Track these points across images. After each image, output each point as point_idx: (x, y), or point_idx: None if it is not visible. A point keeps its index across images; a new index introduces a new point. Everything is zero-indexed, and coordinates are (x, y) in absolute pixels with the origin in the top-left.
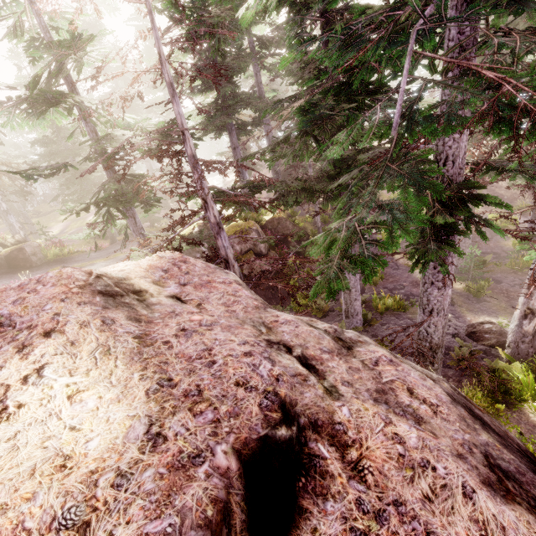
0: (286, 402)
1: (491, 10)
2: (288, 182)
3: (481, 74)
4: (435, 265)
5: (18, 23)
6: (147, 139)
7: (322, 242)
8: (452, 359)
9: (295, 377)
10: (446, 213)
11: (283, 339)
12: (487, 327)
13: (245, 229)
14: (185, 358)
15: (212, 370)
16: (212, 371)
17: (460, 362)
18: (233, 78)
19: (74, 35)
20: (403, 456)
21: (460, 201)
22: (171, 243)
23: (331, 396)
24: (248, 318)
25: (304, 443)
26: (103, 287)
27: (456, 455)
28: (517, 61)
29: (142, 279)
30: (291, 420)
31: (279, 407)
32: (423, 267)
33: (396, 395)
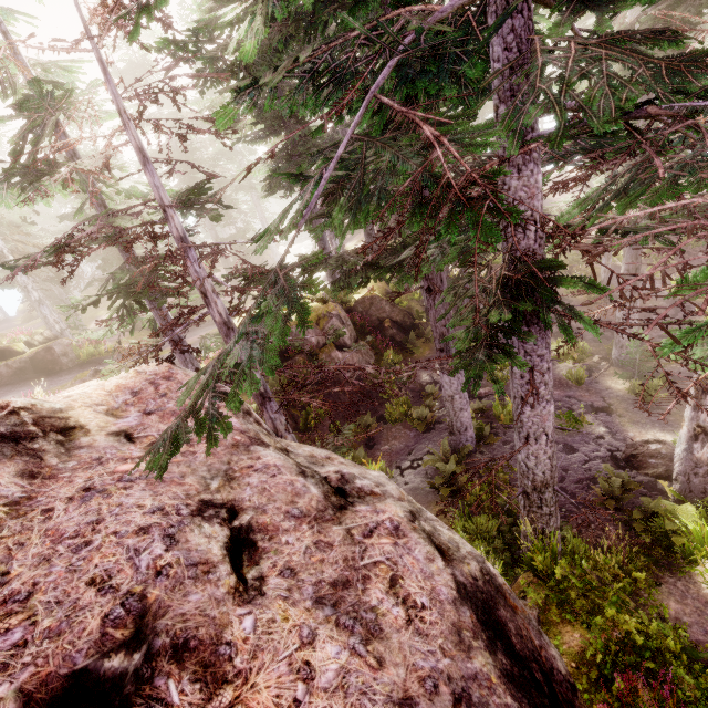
0: (150, 611)
1: (571, 9)
2: (346, 258)
3: (421, 130)
4: (523, 374)
5: (7, 79)
6: (97, 225)
7: (191, 386)
8: (598, 496)
9: (194, 567)
10: (506, 306)
11: (237, 498)
12: (653, 447)
13: (323, 315)
14: (53, 537)
15: (75, 557)
16: (74, 559)
17: (606, 500)
18: (303, 117)
19: (42, 93)
20: (298, 704)
21: (525, 288)
22: (158, 352)
23: (240, 597)
24: (206, 465)
25: (148, 679)
26: (10, 427)
27: (395, 700)
28: (567, 88)
29: (91, 408)
30: (140, 643)
31: (134, 620)
32: (475, 384)
33: (364, 590)
